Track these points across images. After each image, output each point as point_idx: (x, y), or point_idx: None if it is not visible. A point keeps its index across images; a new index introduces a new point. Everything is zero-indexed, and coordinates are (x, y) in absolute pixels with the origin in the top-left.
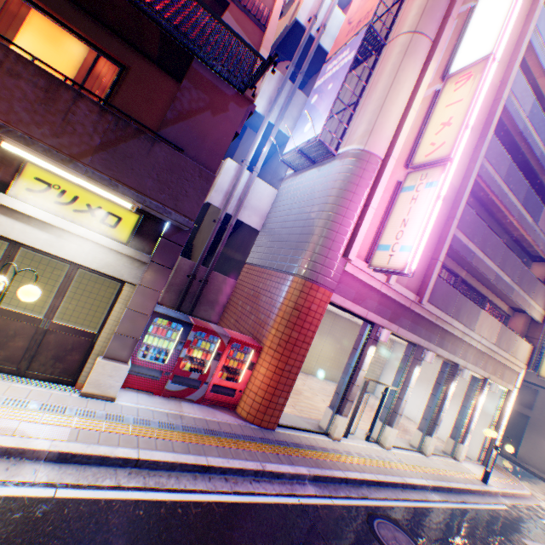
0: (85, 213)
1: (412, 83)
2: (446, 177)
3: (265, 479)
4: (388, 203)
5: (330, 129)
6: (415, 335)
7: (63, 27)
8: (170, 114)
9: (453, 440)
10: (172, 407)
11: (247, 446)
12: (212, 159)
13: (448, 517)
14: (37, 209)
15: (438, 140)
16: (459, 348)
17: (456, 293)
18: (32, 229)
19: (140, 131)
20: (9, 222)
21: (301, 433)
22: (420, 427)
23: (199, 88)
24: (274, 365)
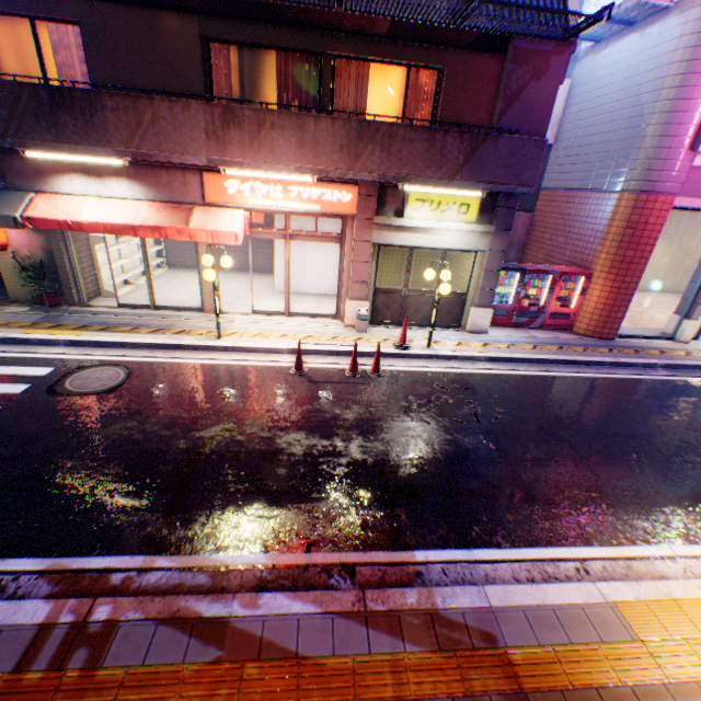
0: (446, 212)
1: None
2: None
3: (618, 368)
4: None
5: None
6: None
7: (393, 67)
8: (502, 105)
9: None
10: (522, 334)
11: (595, 351)
12: (540, 125)
13: None
14: (421, 222)
15: None
16: None
17: None
18: (421, 236)
19: (486, 135)
20: (409, 236)
21: (641, 341)
22: None
23: (522, 64)
24: (607, 287)
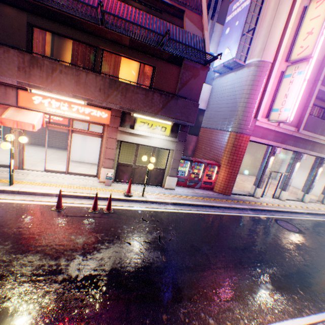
0: (155, 129)
1: (287, 10)
2: (309, 67)
3: (232, 209)
4: (276, 85)
5: (239, 47)
6: (295, 148)
7: (132, 61)
8: (180, 86)
9: (322, 196)
10: (191, 190)
11: (222, 200)
12: (196, 97)
13: (313, 222)
14: (143, 132)
15: (304, 45)
16: (324, 150)
17: (321, 121)
18: (142, 139)
19: (172, 97)
20: (136, 138)
21: (241, 196)
22: (301, 190)
23: (188, 71)
24: (227, 171)
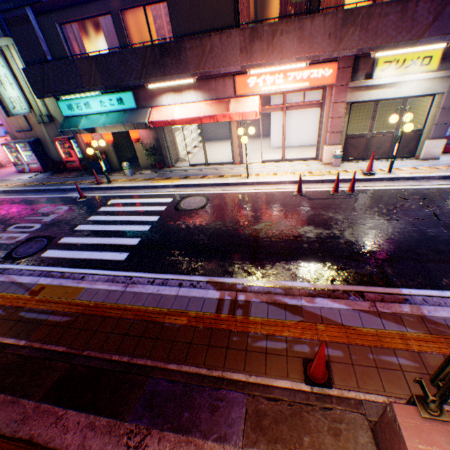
0: (409, 67)
1: None
2: None
3: None
4: None
5: None
6: None
7: None
8: None
9: None
10: None
11: None
12: None
13: None
14: (387, 79)
15: None
16: None
17: None
18: (385, 90)
19: None
20: (375, 92)
21: None
22: None
23: None
24: None
